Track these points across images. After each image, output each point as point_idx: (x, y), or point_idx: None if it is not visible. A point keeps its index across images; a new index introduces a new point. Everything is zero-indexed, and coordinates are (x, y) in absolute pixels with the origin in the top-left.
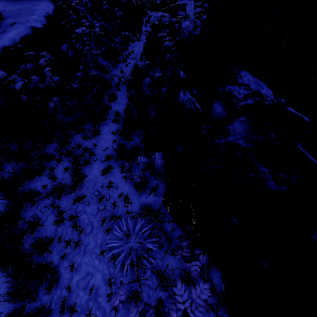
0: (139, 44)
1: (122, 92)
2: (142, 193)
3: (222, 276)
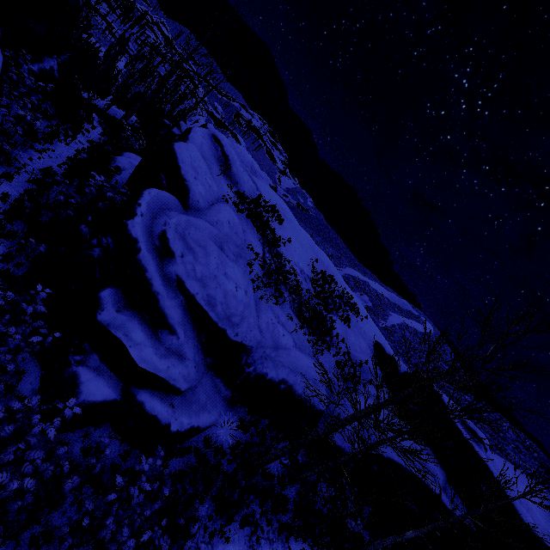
0: (66, 149)
1: (20, 178)
2: (4, 263)
3: (43, 322)
